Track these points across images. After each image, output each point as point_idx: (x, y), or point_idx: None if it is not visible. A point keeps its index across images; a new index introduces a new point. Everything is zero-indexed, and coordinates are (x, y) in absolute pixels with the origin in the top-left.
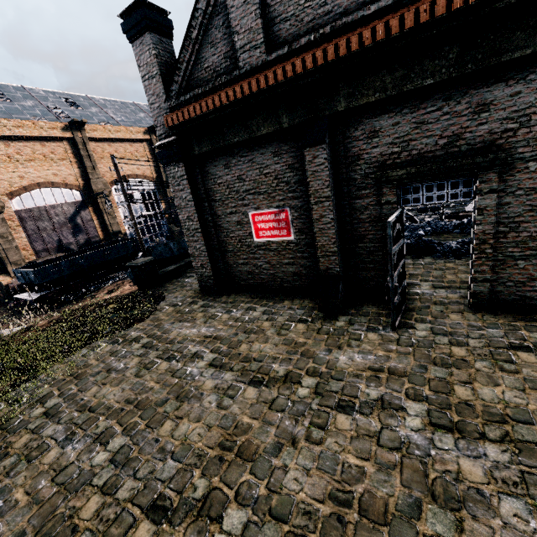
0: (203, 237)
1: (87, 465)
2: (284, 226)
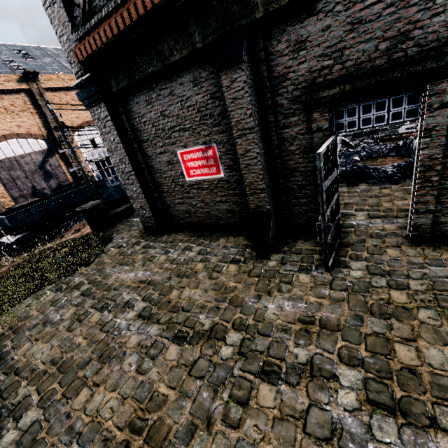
0: (137, 179)
1: None
2: (212, 164)
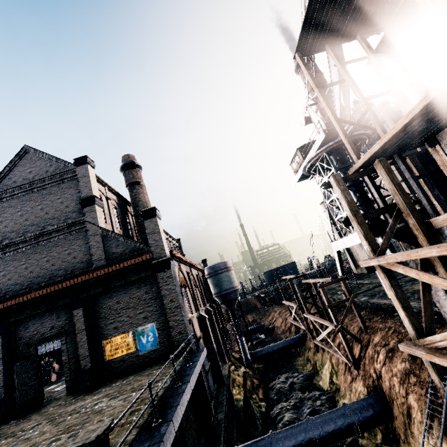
0: None
1: None
2: None
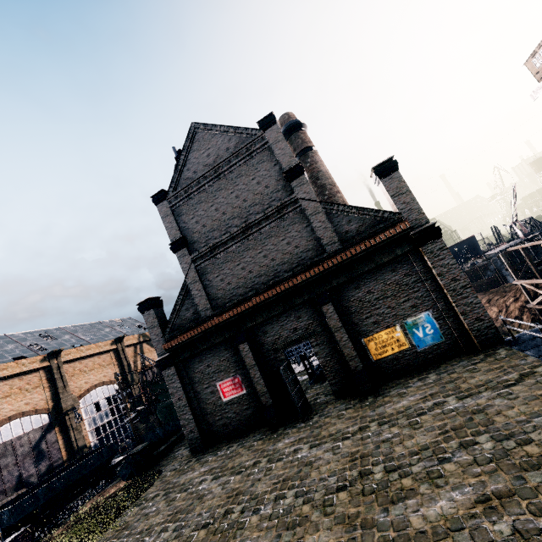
0: (190, 409)
1: (161, 539)
2: (238, 386)
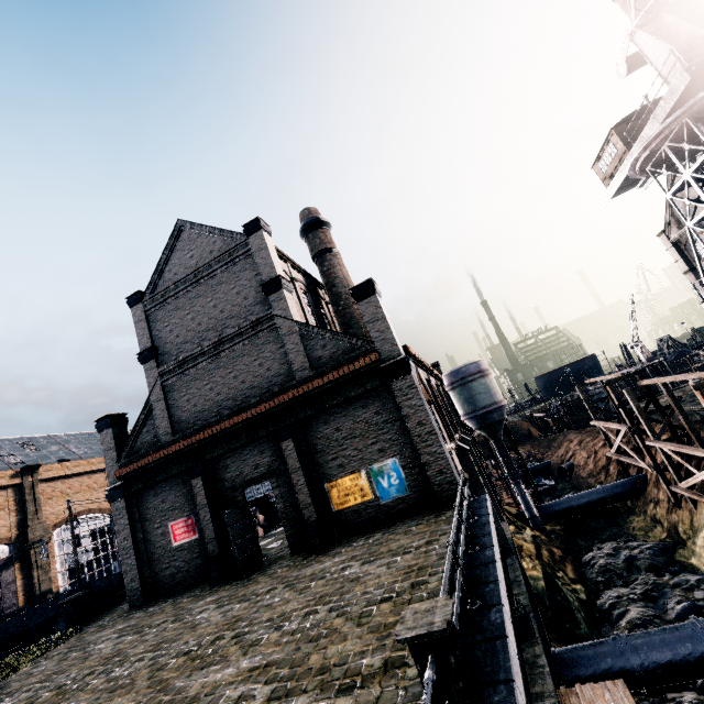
0: (135, 552)
1: (17, 700)
2: (191, 529)
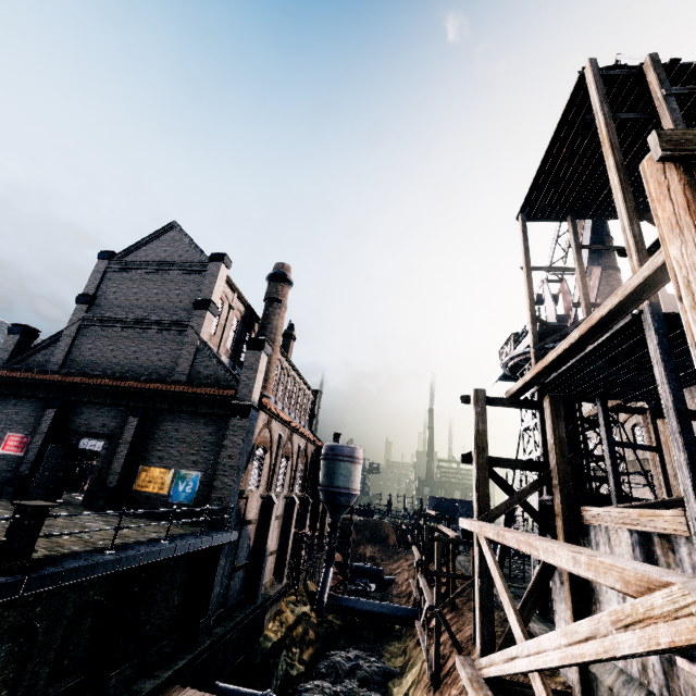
0: None
1: None
2: (22, 446)
